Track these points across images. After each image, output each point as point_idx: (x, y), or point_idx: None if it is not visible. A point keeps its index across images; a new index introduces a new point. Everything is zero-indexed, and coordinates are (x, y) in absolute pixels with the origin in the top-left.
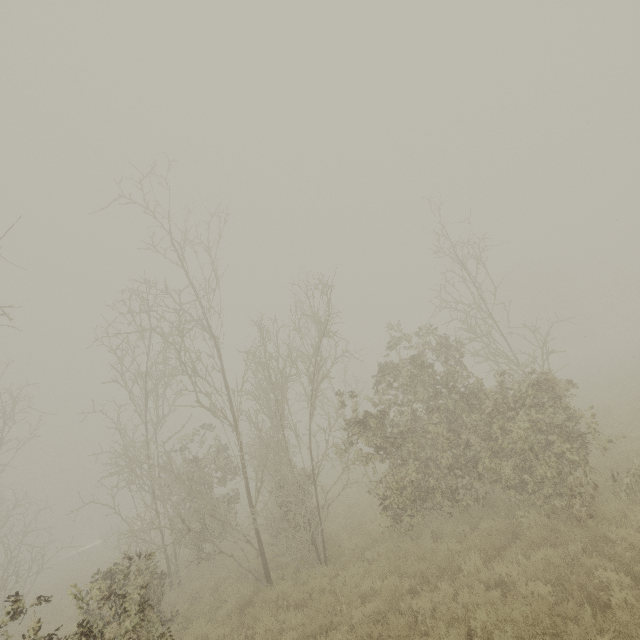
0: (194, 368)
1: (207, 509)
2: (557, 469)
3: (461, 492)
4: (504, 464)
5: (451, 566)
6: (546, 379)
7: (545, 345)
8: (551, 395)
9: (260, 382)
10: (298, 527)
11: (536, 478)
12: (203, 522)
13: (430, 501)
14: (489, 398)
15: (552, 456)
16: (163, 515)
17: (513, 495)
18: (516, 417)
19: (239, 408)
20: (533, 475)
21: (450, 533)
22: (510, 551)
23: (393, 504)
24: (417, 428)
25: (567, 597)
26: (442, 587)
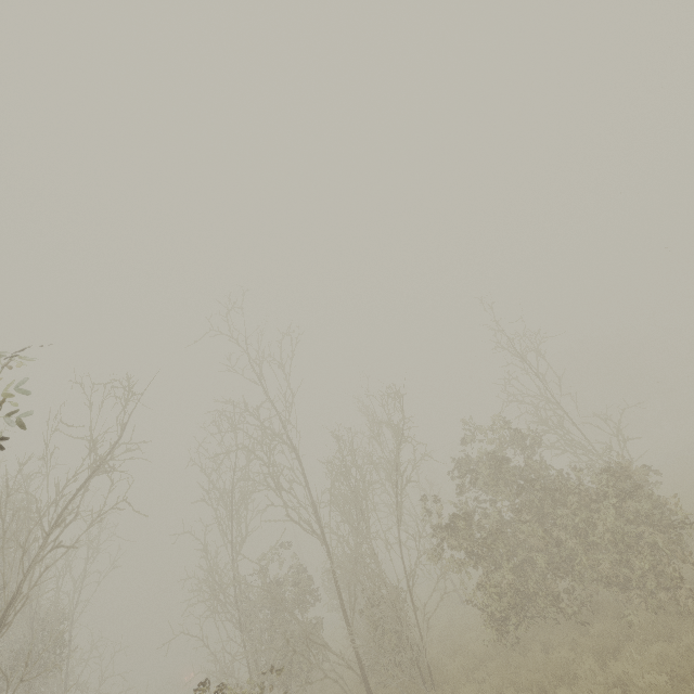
0: (279, 482)
1: (304, 631)
2: (654, 560)
3: (565, 601)
4: (601, 559)
5: (567, 674)
6: (624, 468)
7: (620, 433)
8: (633, 484)
9: (344, 492)
10: (398, 648)
11: (636, 572)
12: (306, 643)
13: (533, 608)
14: (573, 492)
15: (646, 546)
16: (251, 647)
17: (617, 593)
18: (603, 509)
19: (330, 519)
20: (634, 570)
21: (560, 642)
22: (624, 651)
23: (495, 612)
24: (506, 529)
25: (683, 684)
26: (561, 693)
